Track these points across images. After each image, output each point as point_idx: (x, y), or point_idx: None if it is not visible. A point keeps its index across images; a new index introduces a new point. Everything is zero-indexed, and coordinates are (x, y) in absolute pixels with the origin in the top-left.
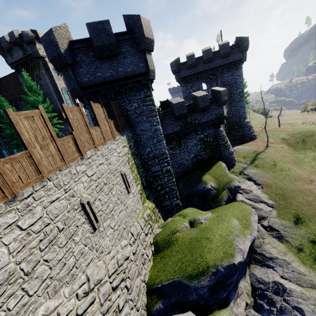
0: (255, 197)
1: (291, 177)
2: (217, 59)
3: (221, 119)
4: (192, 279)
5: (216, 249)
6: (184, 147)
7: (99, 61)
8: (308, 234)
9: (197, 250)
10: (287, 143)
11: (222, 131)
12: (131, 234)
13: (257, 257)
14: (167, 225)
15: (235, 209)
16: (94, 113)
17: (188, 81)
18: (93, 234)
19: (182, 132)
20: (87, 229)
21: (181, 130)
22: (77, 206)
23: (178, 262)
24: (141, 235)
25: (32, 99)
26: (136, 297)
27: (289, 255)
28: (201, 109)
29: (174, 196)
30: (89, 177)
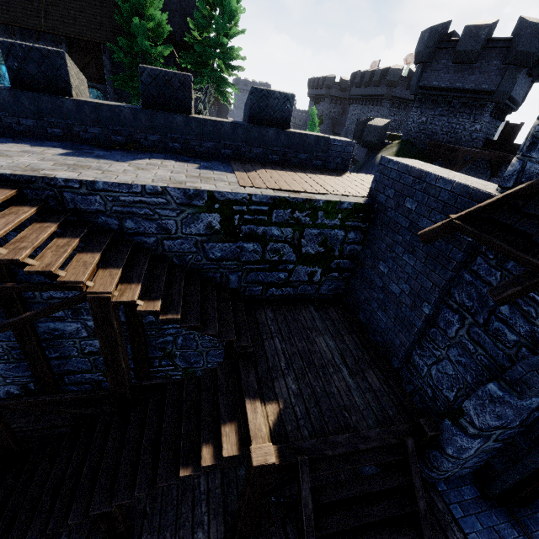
0: None
1: None
2: None
3: None
4: None
5: None
6: None
7: (525, 75)
8: None
9: None
10: None
11: None
12: None
13: None
14: None
15: None
16: None
17: (395, 104)
18: None
19: None
20: None
21: None
22: None
23: None
24: None
25: (233, 6)
26: None
27: None
28: None
29: None
30: None
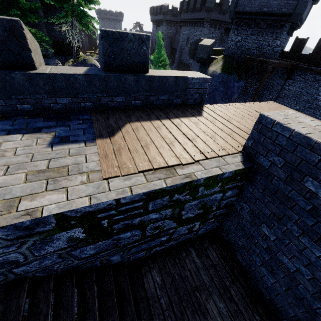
0: None
1: None
2: None
3: None
4: None
5: None
6: None
7: None
8: None
9: None
10: None
11: None
12: None
13: None
14: None
15: None
16: None
17: (213, 25)
18: None
19: None
20: None
21: None
22: None
23: None
24: None
25: None
26: None
27: None
28: None
29: None
30: None
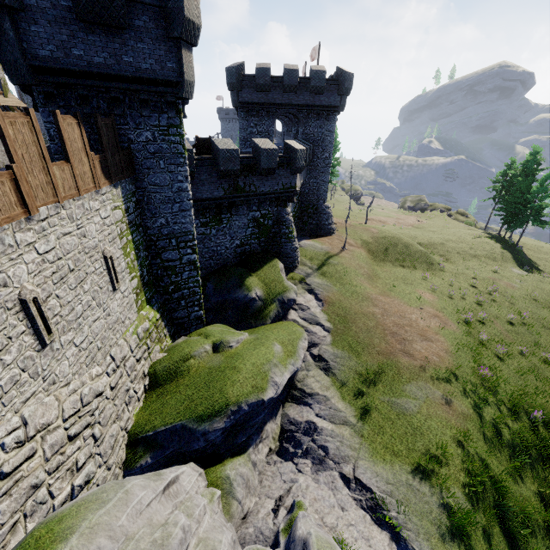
0: (311, 316)
1: (359, 296)
2: (303, 91)
3: (290, 194)
4: (202, 421)
5: (244, 381)
6: (226, 226)
7: (82, 26)
8: (357, 366)
9: (217, 383)
10: (367, 249)
11: (288, 213)
12: (111, 358)
13: (296, 394)
14: (176, 348)
15: (282, 331)
16: (60, 135)
17: (252, 112)
18: (39, 353)
19: (227, 200)
20: (29, 344)
21: (226, 197)
22: (13, 304)
23: (186, 400)
24: (130, 361)
25: None
26: (109, 451)
27: (331, 390)
28: (263, 170)
29: (196, 304)
30: (40, 255)
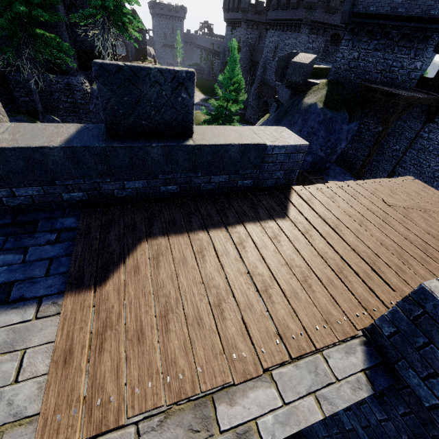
0: None
1: None
2: None
3: None
4: None
5: None
6: None
7: None
8: None
9: None
10: None
11: None
12: None
13: None
14: None
15: None
16: None
17: (314, 30)
18: None
19: None
20: None
21: None
22: None
23: None
24: None
25: None
26: None
27: None
28: None
29: None
30: None
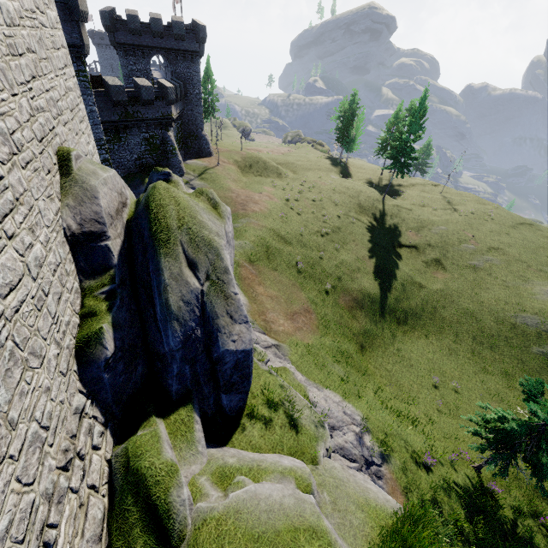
0: None
1: (224, 189)
2: (169, 37)
3: (169, 120)
4: None
5: None
6: (125, 144)
7: None
8: None
9: None
10: (237, 166)
11: (170, 135)
12: None
13: None
14: None
15: None
16: None
17: (130, 52)
18: None
19: (122, 123)
20: None
21: (121, 121)
22: None
23: None
24: None
25: None
26: None
27: None
28: (145, 102)
29: None
30: None
